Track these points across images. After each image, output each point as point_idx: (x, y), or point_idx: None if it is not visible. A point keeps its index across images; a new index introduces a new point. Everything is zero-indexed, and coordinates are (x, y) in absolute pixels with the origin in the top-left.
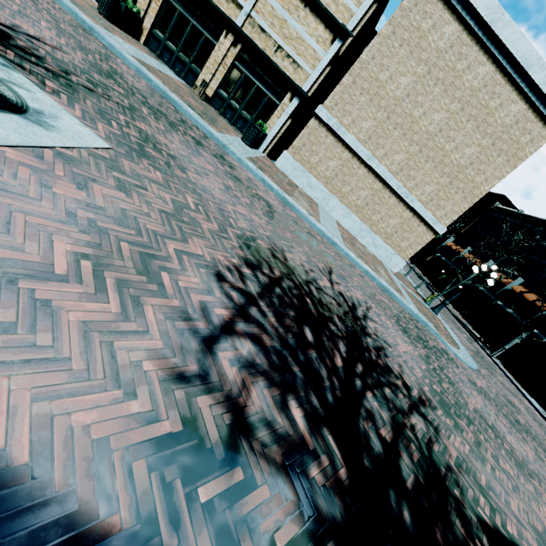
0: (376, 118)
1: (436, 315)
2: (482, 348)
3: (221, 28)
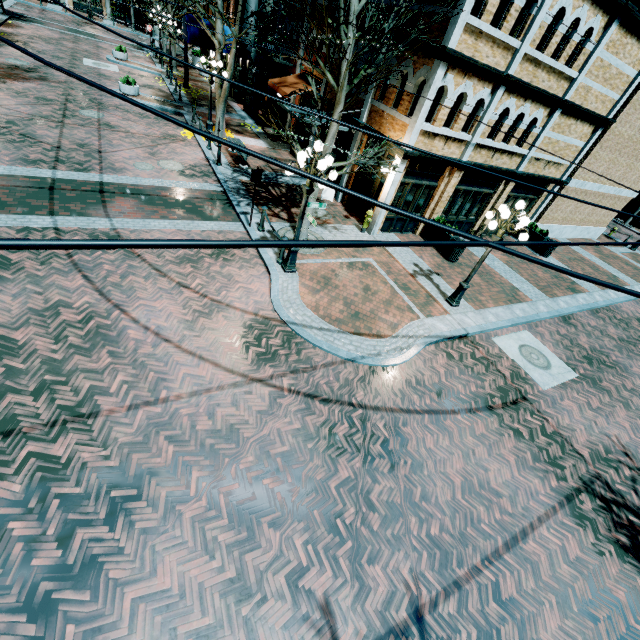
0: (610, 159)
1: (635, 252)
2: (620, 225)
3: (497, 178)
